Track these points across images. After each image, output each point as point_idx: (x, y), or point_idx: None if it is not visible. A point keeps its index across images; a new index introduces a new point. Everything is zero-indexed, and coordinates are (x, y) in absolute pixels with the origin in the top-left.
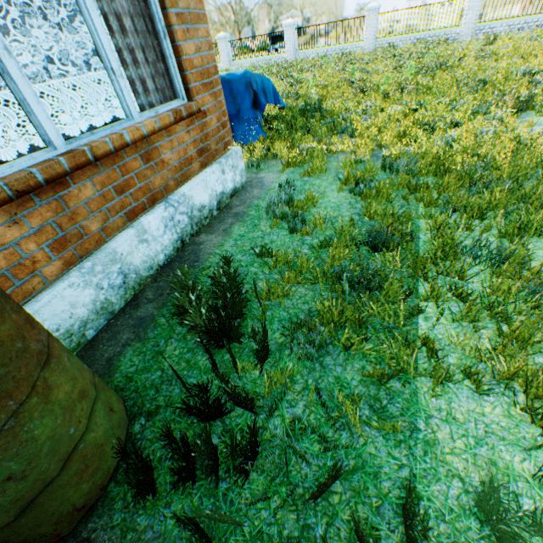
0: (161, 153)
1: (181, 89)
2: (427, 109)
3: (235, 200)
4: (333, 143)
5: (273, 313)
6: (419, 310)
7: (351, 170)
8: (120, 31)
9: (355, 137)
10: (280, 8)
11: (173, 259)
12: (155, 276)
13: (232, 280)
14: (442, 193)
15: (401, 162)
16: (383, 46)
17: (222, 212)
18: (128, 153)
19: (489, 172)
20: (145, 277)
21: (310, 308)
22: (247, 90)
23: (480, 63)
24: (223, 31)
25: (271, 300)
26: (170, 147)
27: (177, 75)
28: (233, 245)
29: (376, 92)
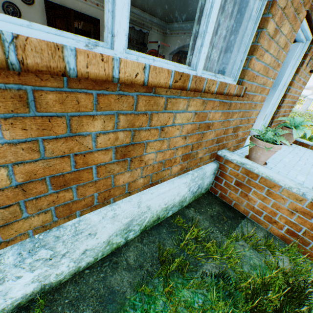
0: None
1: None
2: None
3: None
4: None
5: None
6: None
7: None
8: None
9: None
10: None
11: None
12: None
13: None
14: None
15: None
16: (309, 113)
17: None
18: None
19: None
20: None
21: None
22: None
23: None
24: None
25: None
26: None
27: None
28: None
29: None
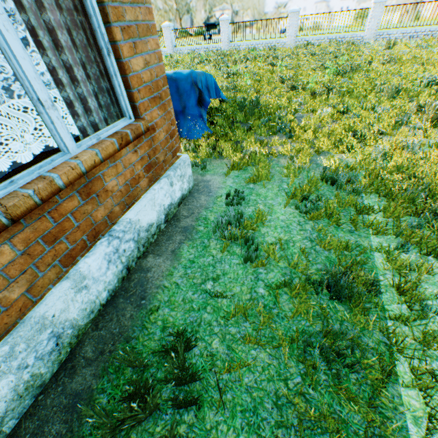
0: (104, 181)
1: (127, 107)
2: (352, 112)
3: (183, 209)
4: (272, 144)
5: (234, 396)
6: (404, 404)
7: (294, 178)
8: (53, 47)
9: (293, 139)
10: (215, 3)
11: (117, 291)
12: (97, 318)
13: (188, 370)
14: (389, 216)
15: (345, 178)
16: (302, 43)
17: (170, 225)
18: (62, 194)
19: (433, 199)
20: (84, 325)
21: (277, 390)
22: (192, 88)
23: (387, 67)
24: (167, 18)
25: (230, 372)
26: (115, 172)
27: (123, 93)
28: (183, 275)
29: (304, 90)
